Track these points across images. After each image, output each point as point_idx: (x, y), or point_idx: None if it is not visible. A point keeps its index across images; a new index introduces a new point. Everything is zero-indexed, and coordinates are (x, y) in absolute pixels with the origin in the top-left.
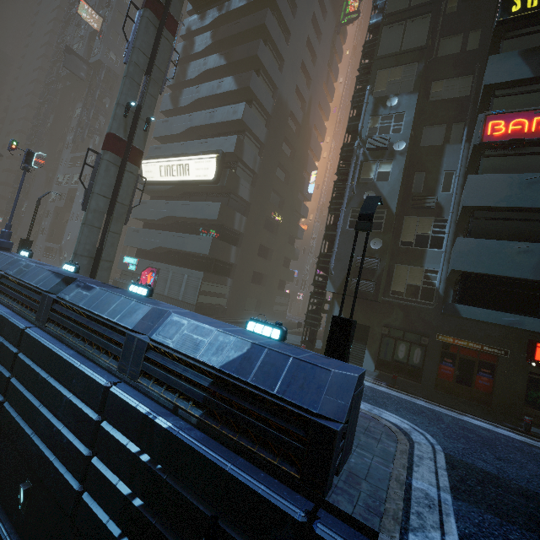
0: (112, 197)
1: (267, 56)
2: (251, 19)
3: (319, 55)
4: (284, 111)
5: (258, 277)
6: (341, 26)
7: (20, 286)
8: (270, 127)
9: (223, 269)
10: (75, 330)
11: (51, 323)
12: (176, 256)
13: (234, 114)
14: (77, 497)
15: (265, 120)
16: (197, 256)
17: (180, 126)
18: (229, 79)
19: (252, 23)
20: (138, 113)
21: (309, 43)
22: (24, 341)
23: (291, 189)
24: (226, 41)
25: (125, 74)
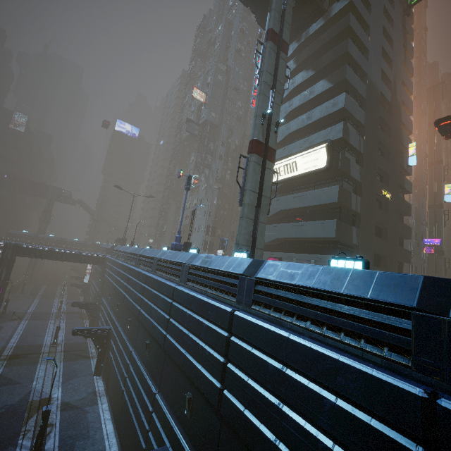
0: (259, 192)
1: (354, 50)
2: (332, 30)
3: (394, 39)
4: (375, 93)
5: (376, 259)
6: (410, 8)
7: (210, 273)
8: (366, 110)
9: (346, 252)
10: (298, 311)
11: (257, 305)
12: (292, 245)
13: (333, 106)
14: None
15: (359, 105)
16: (316, 242)
17: (278, 136)
18: (321, 82)
19: (335, 31)
20: (270, 119)
21: (383, 32)
22: (235, 324)
23: (392, 165)
24: (309, 59)
25: (258, 93)
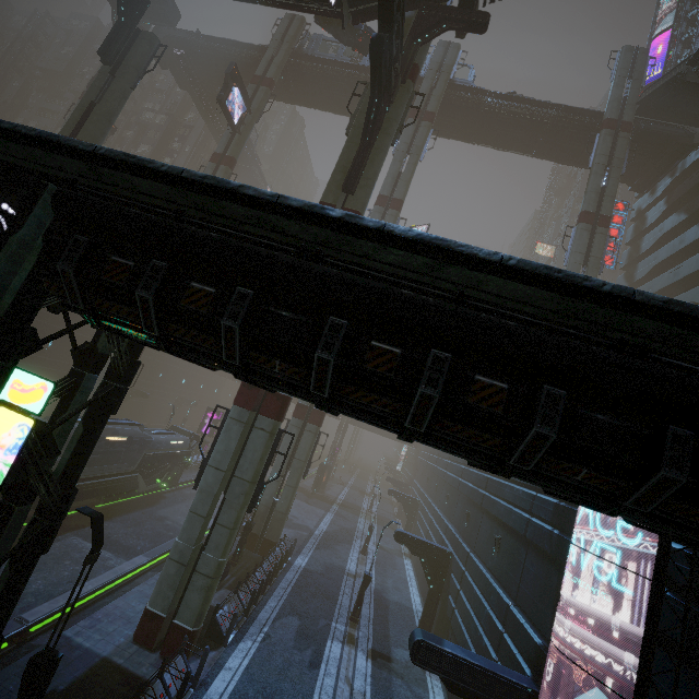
0: None
1: None
2: None
3: None
4: None
5: None
6: None
7: None
8: None
9: None
10: None
11: None
12: None
13: None
14: (527, 522)
15: None
16: None
17: None
18: (694, 229)
19: None
20: None
21: None
22: None
23: None
24: (685, 197)
25: None
